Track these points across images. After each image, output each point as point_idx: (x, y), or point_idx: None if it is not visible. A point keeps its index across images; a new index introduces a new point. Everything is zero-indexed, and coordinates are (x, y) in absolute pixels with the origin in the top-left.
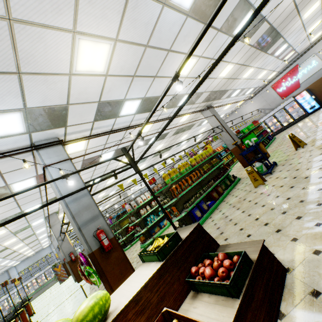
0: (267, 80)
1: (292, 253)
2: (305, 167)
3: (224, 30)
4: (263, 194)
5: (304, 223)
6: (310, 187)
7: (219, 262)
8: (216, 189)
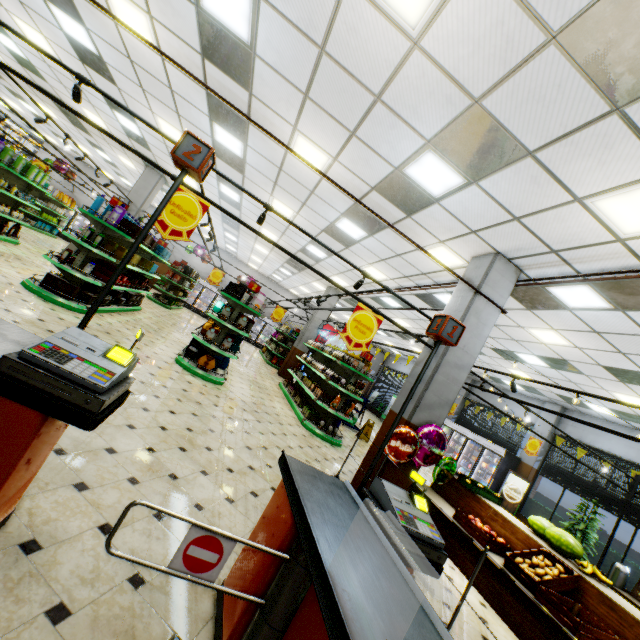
0: None
1: None
2: None
3: None
4: None
5: None
6: None
7: None
8: None
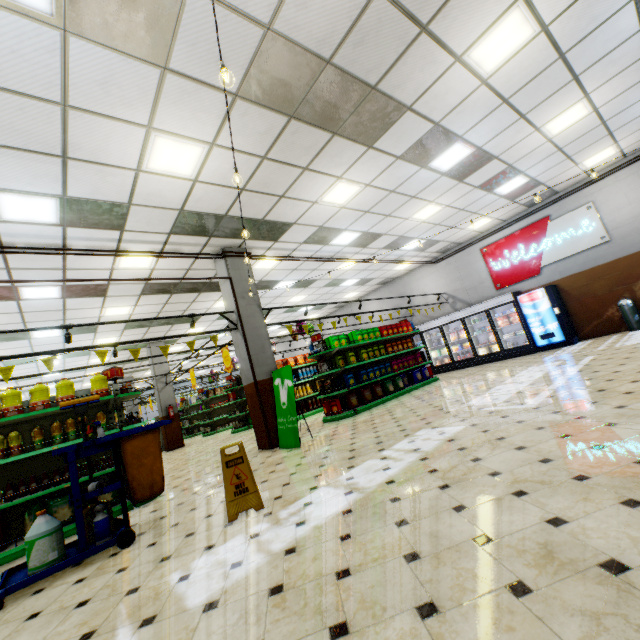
0: (474, 233)
1: None
2: None
3: None
4: None
5: None
6: None
7: None
8: None
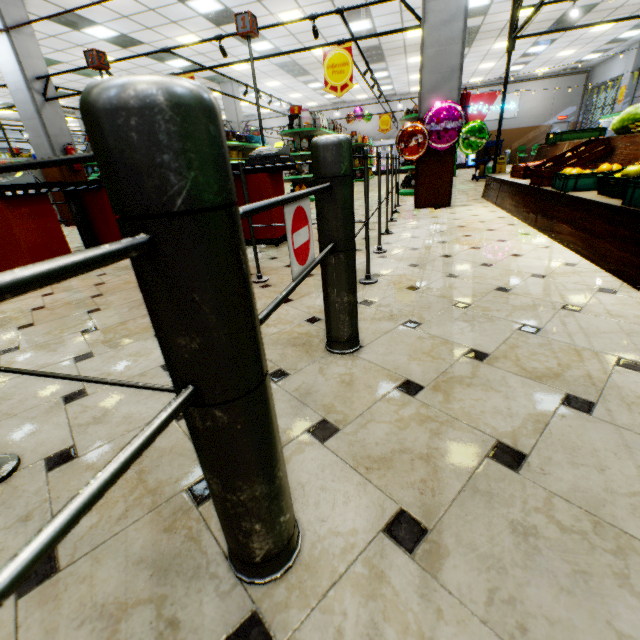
0: (465, 84)
1: None
2: None
3: None
4: None
5: None
6: None
7: None
8: None
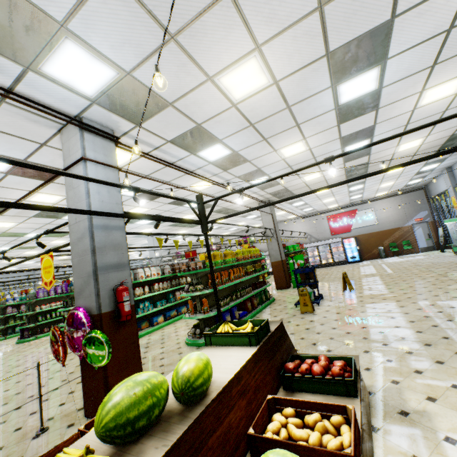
0: (327, 209)
1: (369, 380)
2: (359, 310)
3: (343, 140)
4: (315, 323)
5: (373, 357)
6: (370, 328)
7: (327, 362)
8: (251, 300)
